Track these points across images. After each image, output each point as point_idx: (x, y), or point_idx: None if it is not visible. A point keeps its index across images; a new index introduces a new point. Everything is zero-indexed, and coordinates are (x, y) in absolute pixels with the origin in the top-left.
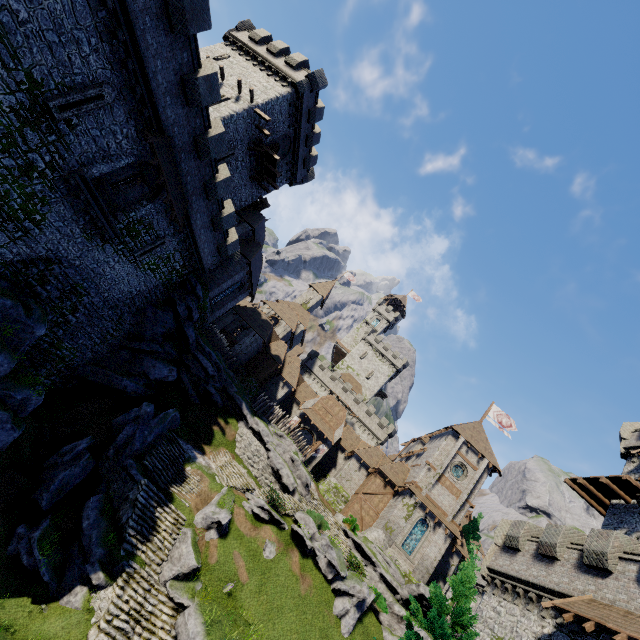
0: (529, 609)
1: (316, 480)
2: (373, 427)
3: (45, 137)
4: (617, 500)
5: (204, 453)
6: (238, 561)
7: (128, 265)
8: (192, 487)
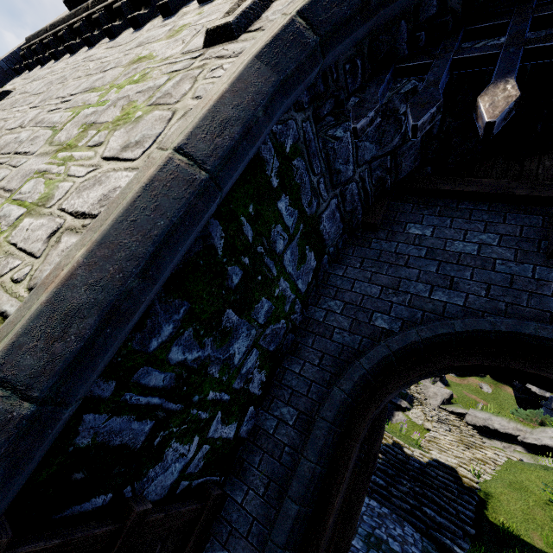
0: None
1: None
2: None
3: None
4: None
5: None
6: (470, 396)
7: None
8: None
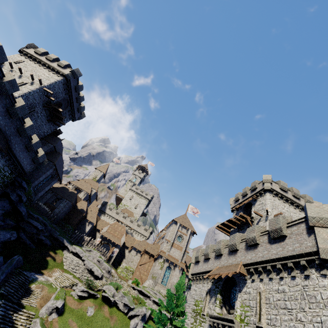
0: (204, 282)
1: (115, 268)
2: (142, 232)
3: None
4: (232, 229)
5: (43, 275)
6: (72, 324)
7: None
8: (37, 295)
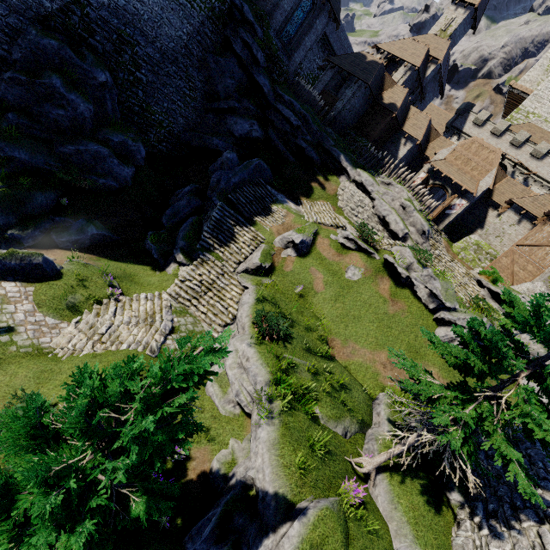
0: None
1: (453, 242)
2: None
3: None
4: None
5: (300, 203)
6: (314, 275)
7: None
8: (276, 220)
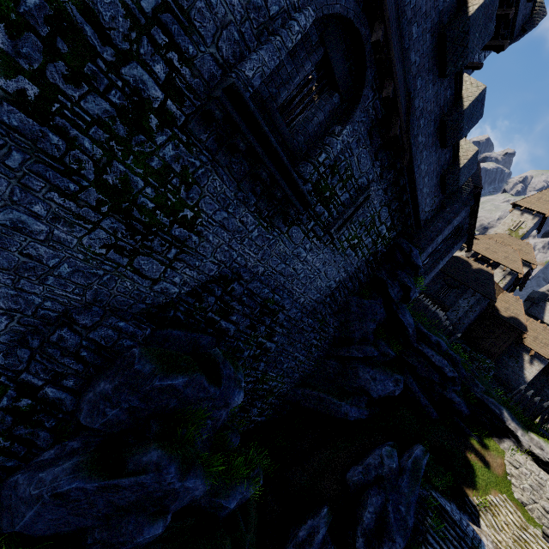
0: None
1: None
2: None
3: (135, 4)
4: None
5: (475, 509)
6: None
7: (322, 250)
8: None
